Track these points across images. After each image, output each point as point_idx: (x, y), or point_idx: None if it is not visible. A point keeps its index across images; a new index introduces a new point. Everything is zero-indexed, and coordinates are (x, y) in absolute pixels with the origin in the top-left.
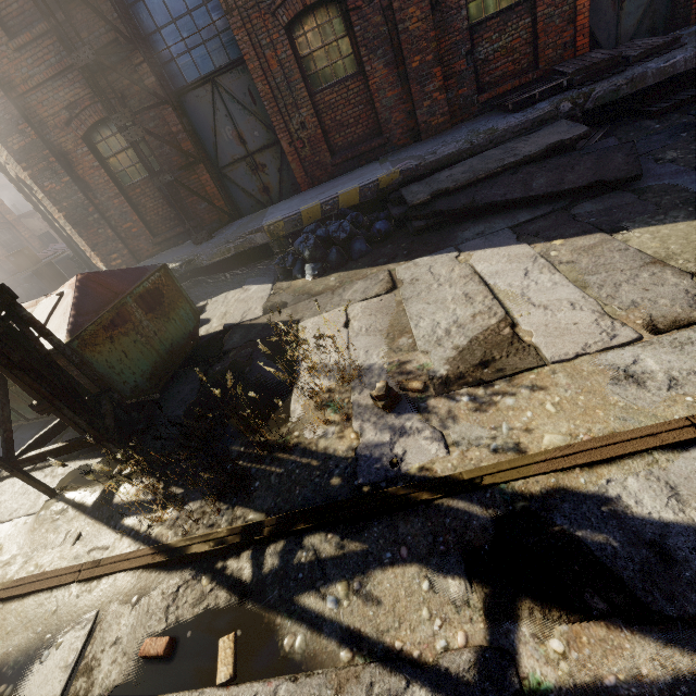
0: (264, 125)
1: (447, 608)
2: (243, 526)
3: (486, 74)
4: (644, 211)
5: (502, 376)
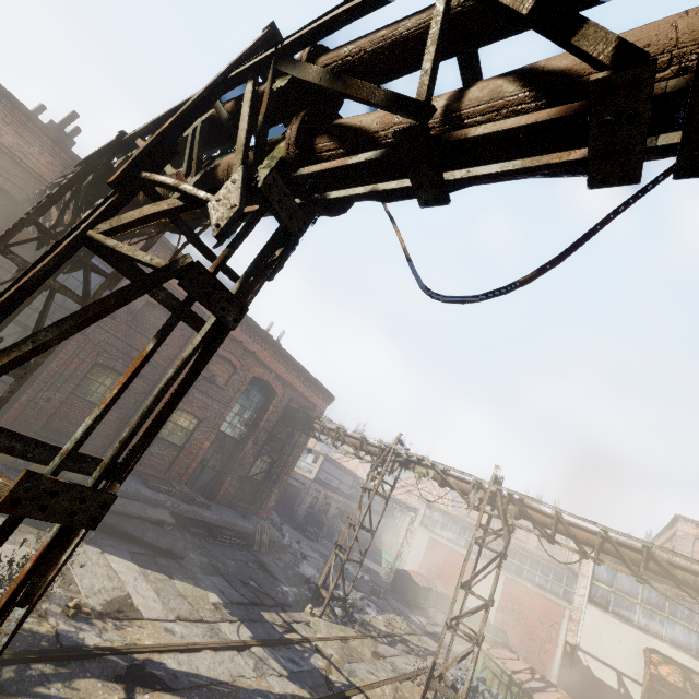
0: None
1: (109, 691)
2: None
3: (148, 459)
4: (181, 574)
5: (128, 618)
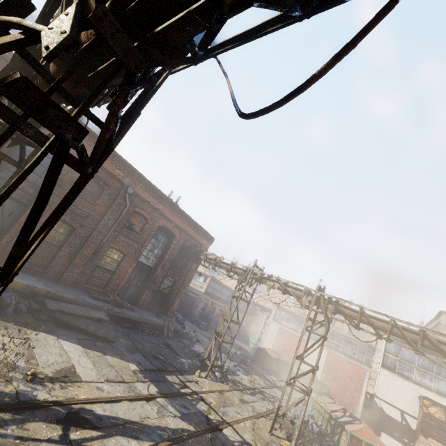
0: (2, 224)
1: (51, 430)
2: None
3: (92, 280)
4: (112, 352)
5: (71, 381)
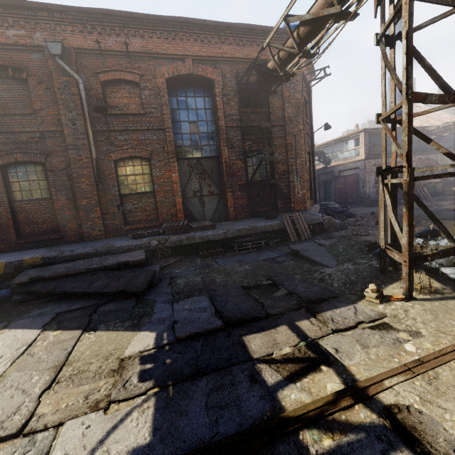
0: None
1: None
2: None
3: (131, 217)
4: (121, 317)
5: None
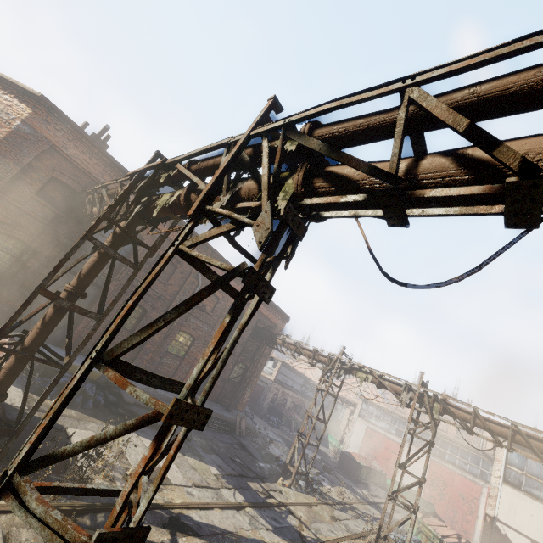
0: None
1: (161, 534)
2: (87, 503)
3: (160, 367)
4: (190, 452)
5: (163, 484)
